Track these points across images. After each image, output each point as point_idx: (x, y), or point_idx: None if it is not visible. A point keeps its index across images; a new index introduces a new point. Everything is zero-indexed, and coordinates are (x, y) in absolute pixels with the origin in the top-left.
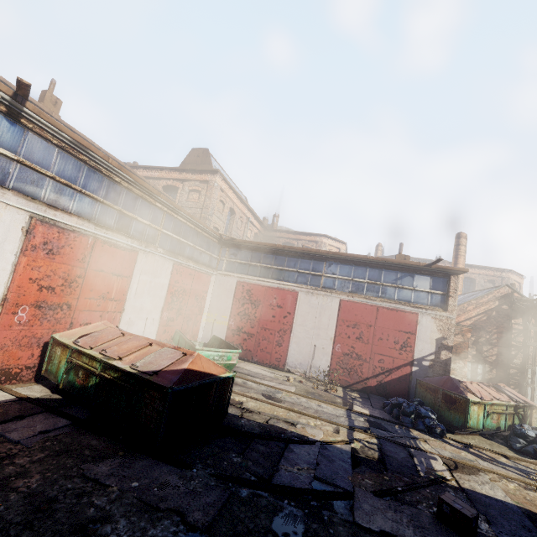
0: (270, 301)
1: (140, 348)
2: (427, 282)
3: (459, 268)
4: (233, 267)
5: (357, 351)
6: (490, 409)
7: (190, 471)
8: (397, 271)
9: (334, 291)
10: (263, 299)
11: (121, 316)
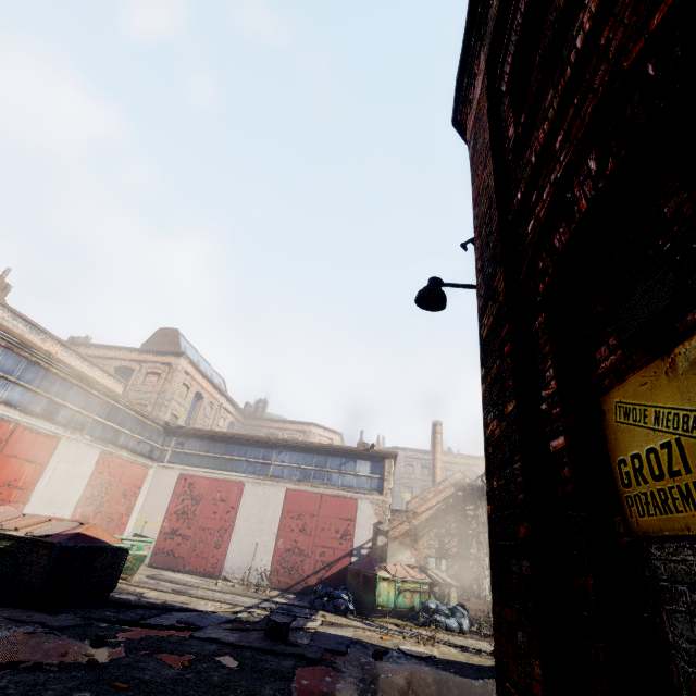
0: (214, 495)
1: (39, 522)
2: (367, 466)
3: (391, 452)
4: (178, 458)
5: (300, 545)
6: (402, 587)
7: (61, 614)
8: (341, 457)
9: (282, 480)
10: (206, 493)
11: (23, 508)
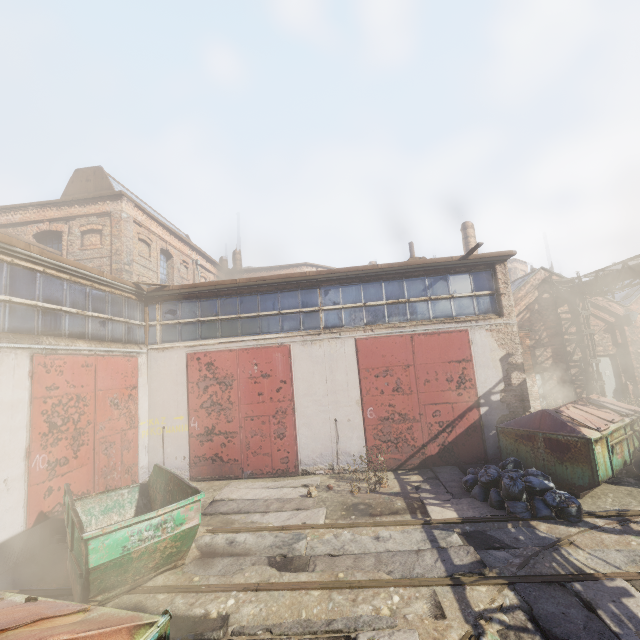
0: (249, 371)
1: None
2: (467, 282)
3: (504, 252)
4: (175, 332)
5: (399, 409)
6: (612, 441)
7: None
8: (423, 277)
9: (343, 329)
10: (236, 372)
11: None
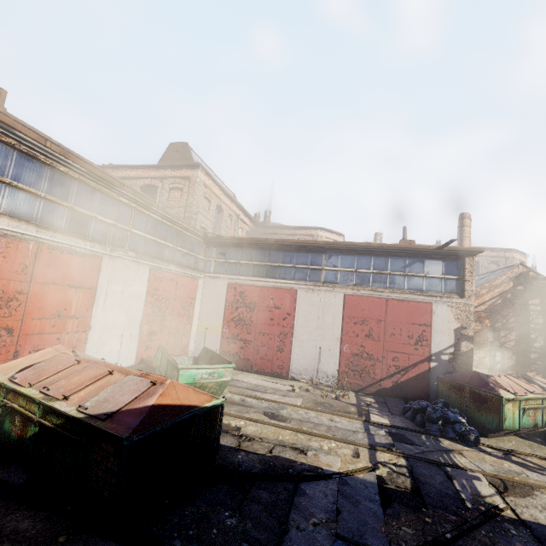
0: (266, 302)
1: (96, 380)
2: (439, 267)
3: (474, 249)
4: (223, 268)
5: (368, 350)
6: (525, 405)
7: None
8: (405, 257)
9: (337, 285)
10: (258, 301)
11: (87, 336)
